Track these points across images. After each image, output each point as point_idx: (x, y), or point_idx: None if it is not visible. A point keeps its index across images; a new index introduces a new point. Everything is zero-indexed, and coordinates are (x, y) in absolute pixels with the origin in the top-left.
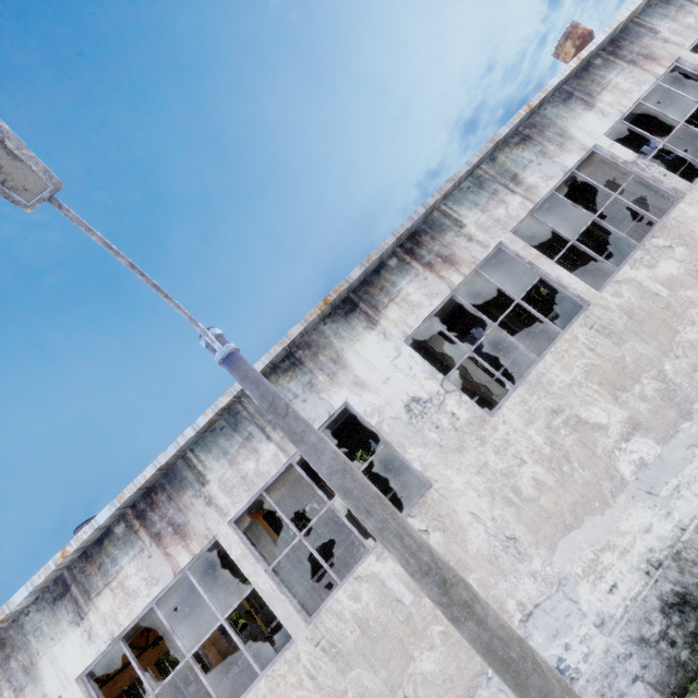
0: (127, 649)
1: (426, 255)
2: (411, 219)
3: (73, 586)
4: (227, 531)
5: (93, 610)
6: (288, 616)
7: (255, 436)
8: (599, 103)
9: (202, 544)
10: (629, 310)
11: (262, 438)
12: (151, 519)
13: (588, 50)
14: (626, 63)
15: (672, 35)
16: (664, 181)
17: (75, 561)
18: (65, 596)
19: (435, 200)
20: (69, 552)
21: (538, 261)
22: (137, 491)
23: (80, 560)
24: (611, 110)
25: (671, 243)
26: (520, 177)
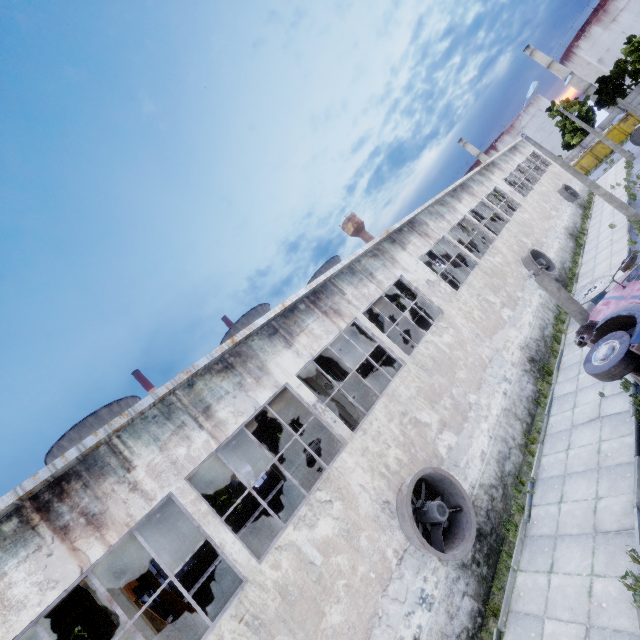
0: None
1: (67, 513)
2: (53, 467)
3: None
4: None
5: None
6: None
7: None
8: (297, 343)
9: None
10: (285, 587)
11: None
12: None
13: (292, 300)
14: (321, 313)
15: (354, 299)
16: (334, 427)
17: None
18: None
19: (97, 439)
20: None
21: (205, 520)
22: None
23: None
24: (304, 352)
25: (331, 497)
26: (213, 409)
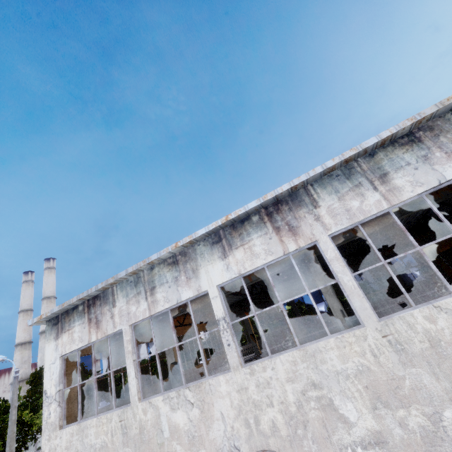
0: (244, 283)
1: None
2: None
3: (224, 239)
4: (326, 240)
5: (231, 255)
6: (363, 308)
7: (364, 185)
8: None
9: (306, 242)
10: None
11: (369, 188)
12: (275, 218)
13: None
14: None
15: None
16: None
17: (227, 227)
18: (219, 243)
19: None
20: (229, 218)
21: None
22: (274, 197)
23: (229, 227)
24: None
25: None
26: None
